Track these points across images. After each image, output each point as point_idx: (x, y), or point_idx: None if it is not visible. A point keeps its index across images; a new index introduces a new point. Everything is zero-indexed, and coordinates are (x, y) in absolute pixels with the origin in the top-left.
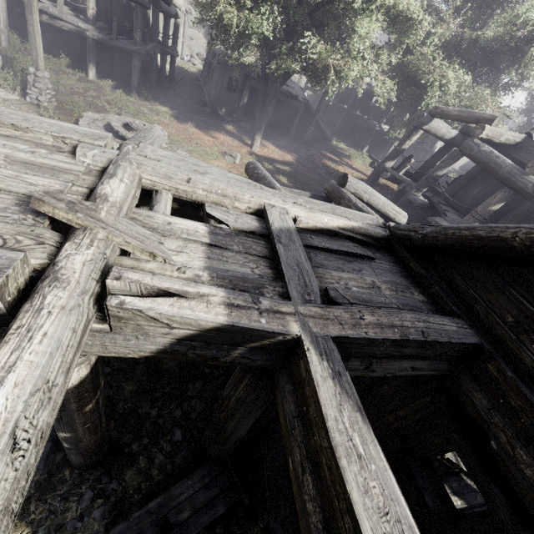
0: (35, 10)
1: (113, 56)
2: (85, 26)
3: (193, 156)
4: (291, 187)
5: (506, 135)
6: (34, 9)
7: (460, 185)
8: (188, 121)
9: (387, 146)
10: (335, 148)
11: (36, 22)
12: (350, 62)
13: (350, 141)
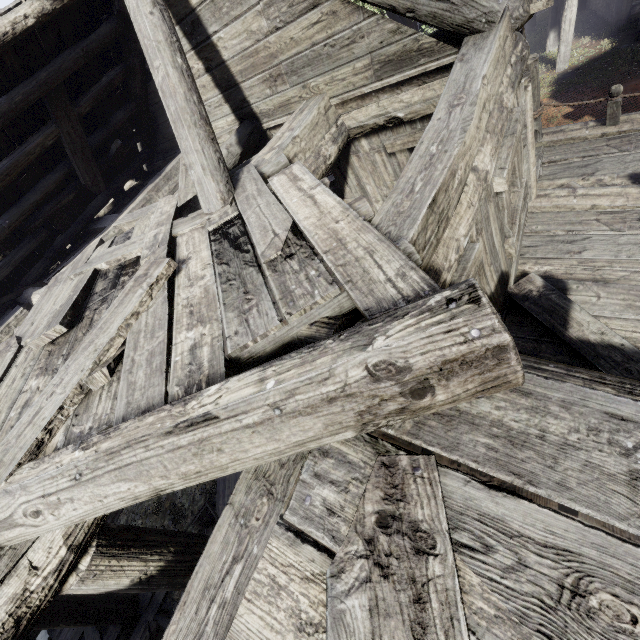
0: None
1: None
2: None
3: None
4: None
5: None
6: None
7: None
8: None
9: None
10: None
11: None
12: None
13: (538, 36)
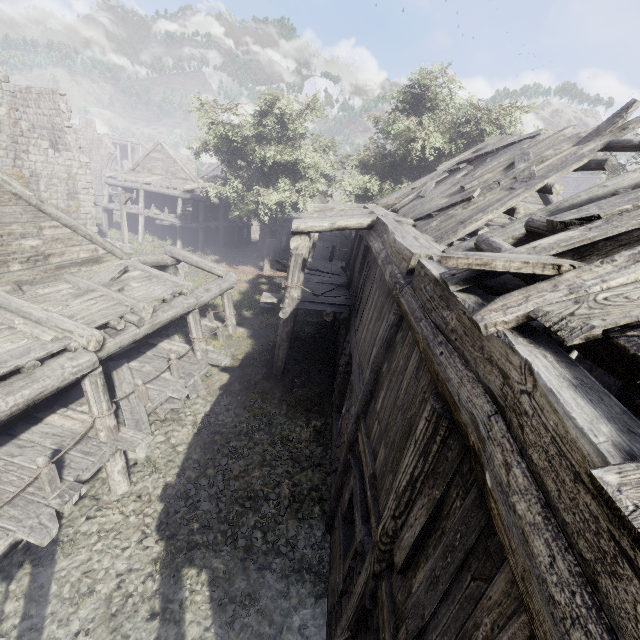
0: (124, 216)
1: (198, 234)
2: (173, 220)
3: (197, 277)
4: (264, 290)
5: (338, 208)
6: (124, 215)
7: (349, 257)
8: (226, 262)
9: None
10: None
11: (125, 221)
12: (268, 195)
13: None
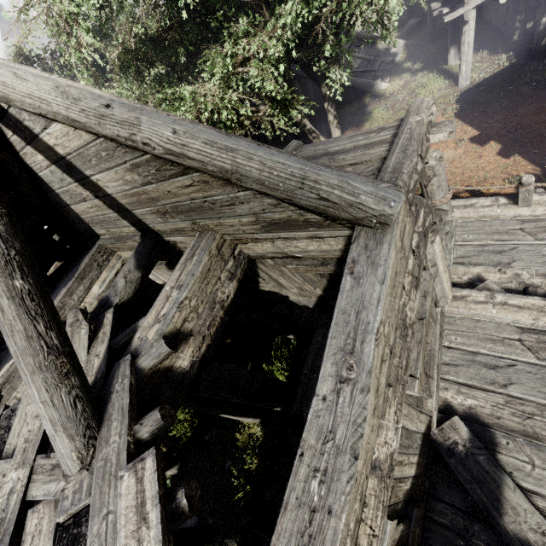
0: None
1: None
2: None
3: None
4: None
5: None
6: None
7: None
8: None
9: (522, 3)
10: (366, 105)
11: None
12: None
13: (439, 47)
